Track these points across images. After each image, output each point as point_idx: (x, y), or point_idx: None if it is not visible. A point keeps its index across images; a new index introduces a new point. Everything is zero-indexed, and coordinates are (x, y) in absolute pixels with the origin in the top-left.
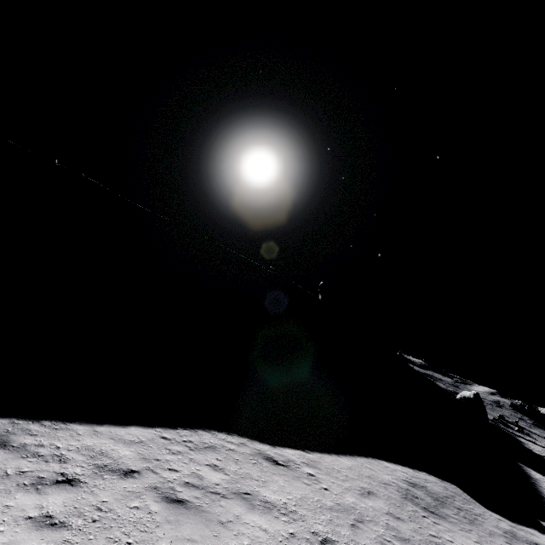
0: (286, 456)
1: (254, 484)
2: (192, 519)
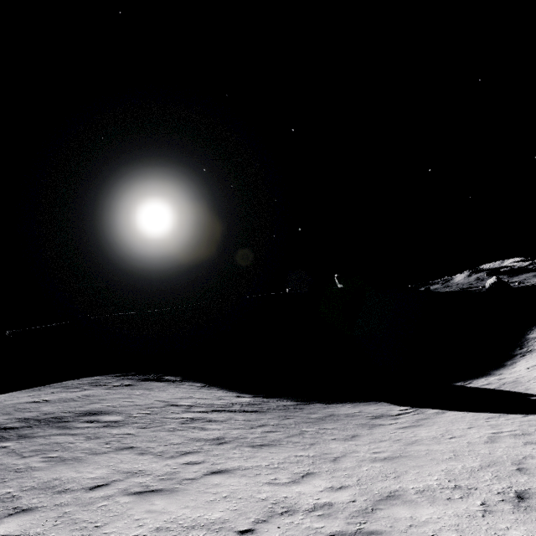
0: None
1: None
2: None
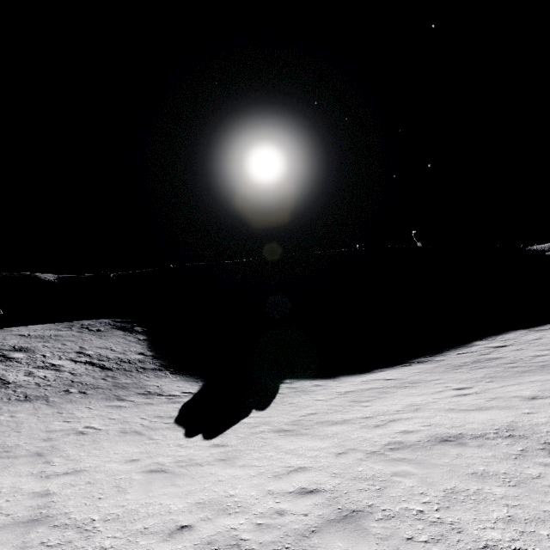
0: (545, 327)
1: (549, 335)
2: (546, 342)
